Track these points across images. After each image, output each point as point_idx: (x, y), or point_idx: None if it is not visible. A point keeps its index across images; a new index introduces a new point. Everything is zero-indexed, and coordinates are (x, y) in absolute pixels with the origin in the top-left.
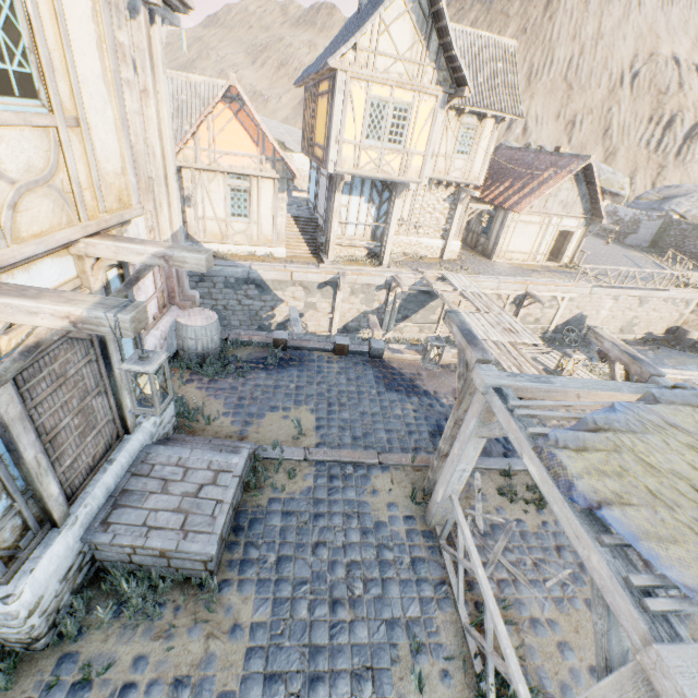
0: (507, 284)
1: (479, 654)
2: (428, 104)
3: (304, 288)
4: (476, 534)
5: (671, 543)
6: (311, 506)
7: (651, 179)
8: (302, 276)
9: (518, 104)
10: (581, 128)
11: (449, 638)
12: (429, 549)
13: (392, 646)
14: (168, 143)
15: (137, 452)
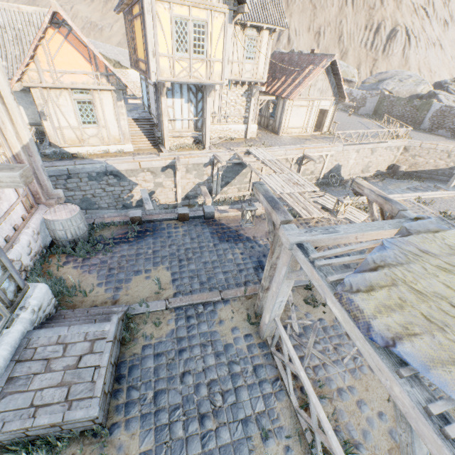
0: (291, 150)
1: (308, 426)
2: (219, 20)
3: (151, 172)
4: (294, 337)
5: (451, 365)
6: (175, 345)
7: (369, 69)
8: (148, 164)
9: (283, 18)
10: (324, 36)
11: (287, 420)
12: (264, 356)
13: (248, 439)
14: None
15: (19, 340)
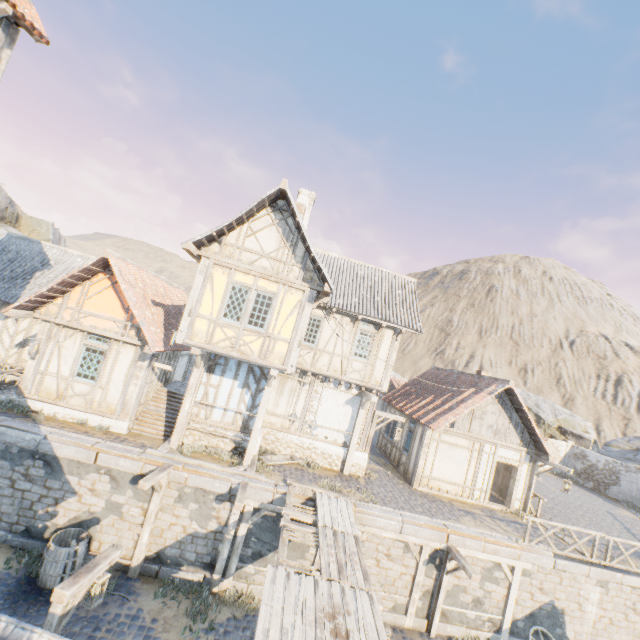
0: (416, 526)
1: None
2: (294, 296)
3: (112, 478)
4: None
5: None
6: None
7: (620, 428)
8: (112, 460)
9: (416, 320)
10: (534, 374)
11: None
12: None
13: None
14: None
15: None
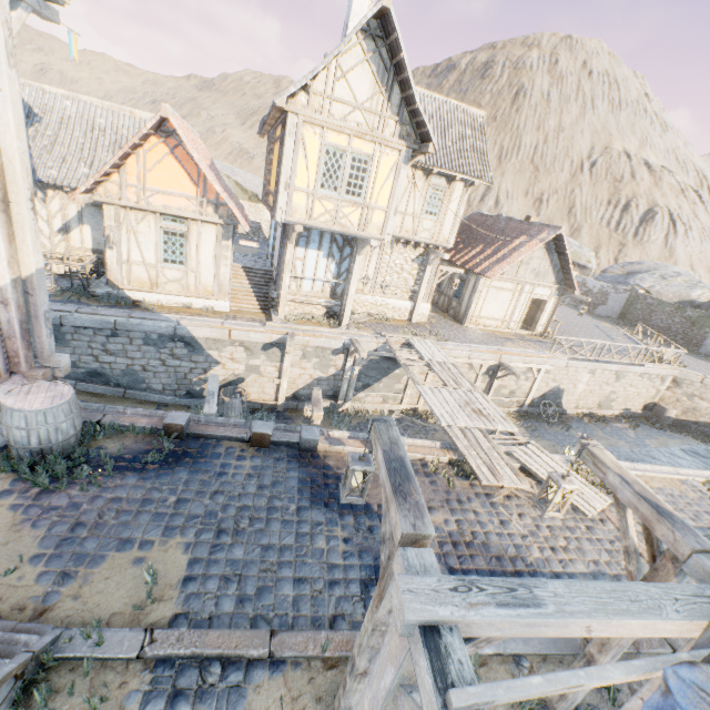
0: (479, 352)
1: None
2: (390, 157)
3: (246, 348)
4: None
5: None
6: None
7: (614, 255)
8: (243, 335)
9: (487, 170)
10: (548, 205)
11: None
12: None
13: None
14: (16, 158)
15: None
